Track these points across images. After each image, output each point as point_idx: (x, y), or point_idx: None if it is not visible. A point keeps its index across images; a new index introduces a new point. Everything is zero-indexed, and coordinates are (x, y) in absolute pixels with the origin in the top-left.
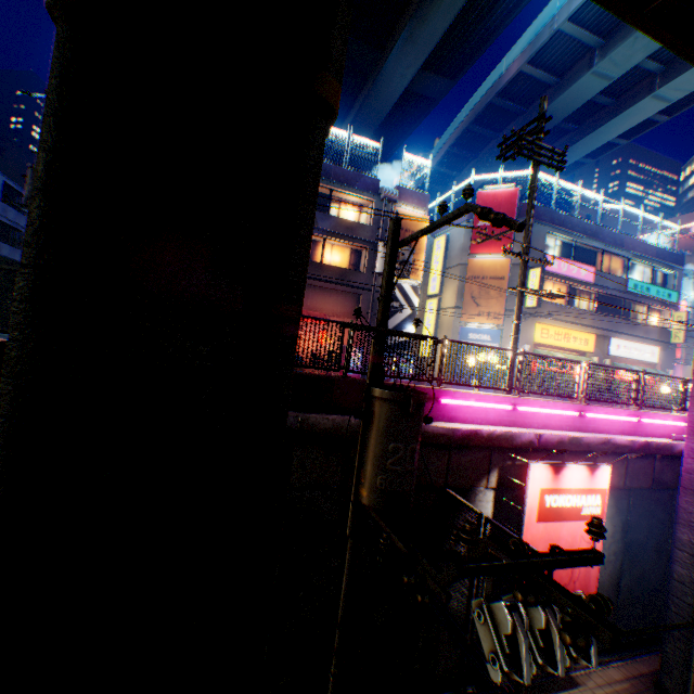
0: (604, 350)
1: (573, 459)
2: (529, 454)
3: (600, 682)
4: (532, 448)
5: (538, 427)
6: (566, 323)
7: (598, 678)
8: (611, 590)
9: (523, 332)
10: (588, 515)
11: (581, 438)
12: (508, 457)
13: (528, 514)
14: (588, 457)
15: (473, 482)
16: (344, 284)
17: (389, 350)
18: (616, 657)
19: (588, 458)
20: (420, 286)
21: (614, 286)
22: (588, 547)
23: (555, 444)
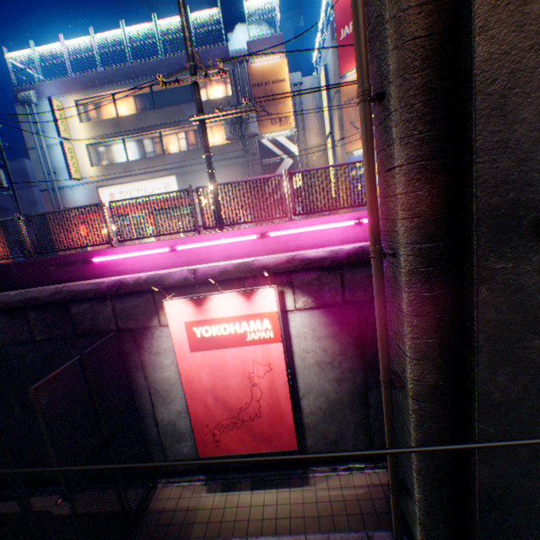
0: None
1: (257, 285)
2: (199, 290)
3: (332, 485)
4: (201, 283)
5: (220, 260)
6: None
7: (334, 481)
8: (355, 405)
9: None
10: (258, 340)
11: (253, 263)
12: (174, 296)
13: (180, 346)
14: (279, 279)
15: (145, 322)
16: (225, 159)
17: (67, 227)
18: (374, 465)
19: (279, 280)
20: (295, 134)
21: None
22: (268, 369)
23: (219, 275)
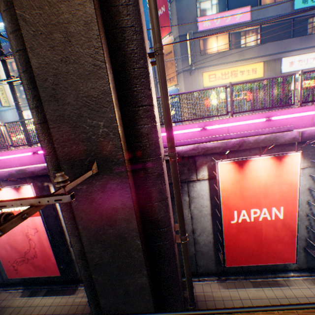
0: (277, 71)
1: (34, 181)
2: (3, 184)
3: (86, 295)
4: (3, 180)
5: (18, 166)
6: (230, 64)
7: None
8: None
9: (193, 83)
10: None
11: (27, 169)
12: None
13: None
14: (45, 178)
15: None
16: None
17: None
18: None
19: (46, 179)
20: None
21: (278, 13)
22: (37, 231)
23: (9, 176)
